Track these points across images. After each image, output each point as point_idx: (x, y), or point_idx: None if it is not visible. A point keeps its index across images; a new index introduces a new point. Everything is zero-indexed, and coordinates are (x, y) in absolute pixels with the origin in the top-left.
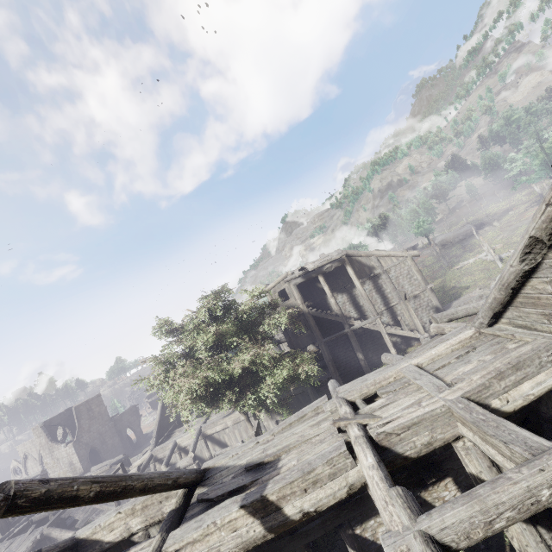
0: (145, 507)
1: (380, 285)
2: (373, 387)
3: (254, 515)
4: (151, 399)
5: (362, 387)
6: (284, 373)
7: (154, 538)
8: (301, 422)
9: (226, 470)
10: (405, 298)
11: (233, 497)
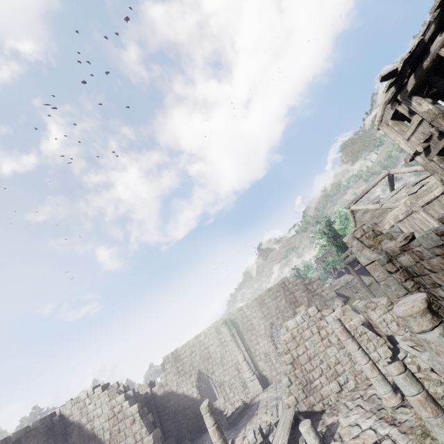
0: None
1: None
2: None
3: None
4: None
5: None
6: None
7: None
8: None
9: None
10: None
11: None
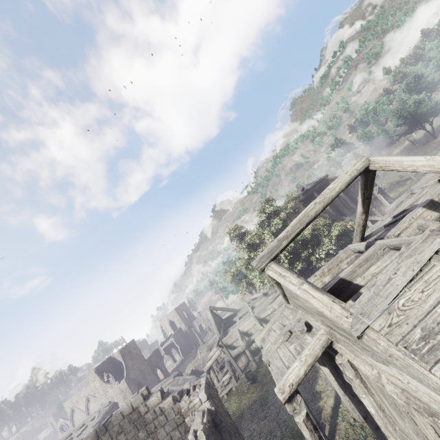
0: (329, 270)
1: (351, 195)
2: (436, 176)
3: (430, 209)
4: (164, 346)
5: (430, 178)
6: (339, 228)
7: (375, 244)
8: (403, 203)
9: (377, 230)
10: (378, 192)
11: (410, 212)
